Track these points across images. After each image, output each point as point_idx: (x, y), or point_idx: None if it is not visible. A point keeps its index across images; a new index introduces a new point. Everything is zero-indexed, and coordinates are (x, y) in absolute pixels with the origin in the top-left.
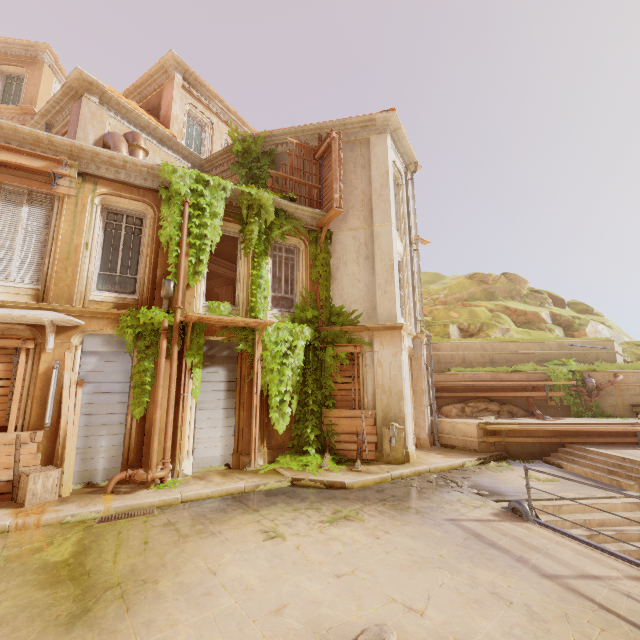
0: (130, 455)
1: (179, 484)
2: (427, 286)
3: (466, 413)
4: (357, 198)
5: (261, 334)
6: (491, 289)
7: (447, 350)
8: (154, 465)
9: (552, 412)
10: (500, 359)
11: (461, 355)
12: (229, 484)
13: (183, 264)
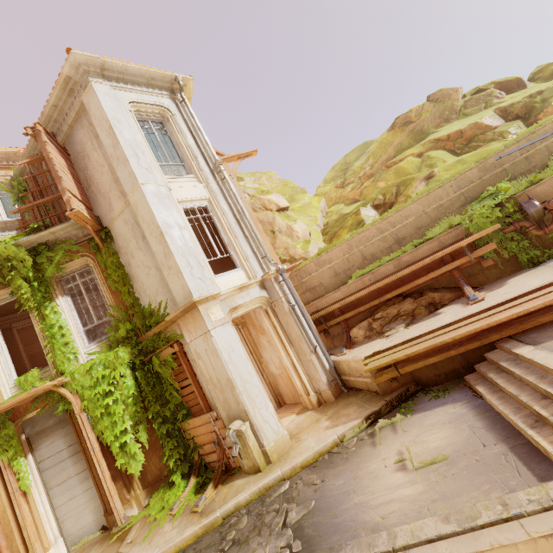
0: None
1: None
2: (351, 167)
3: (375, 330)
4: (108, 176)
5: (60, 393)
6: (418, 126)
7: (339, 256)
8: None
9: (495, 274)
10: (407, 232)
11: (358, 253)
12: None
13: None
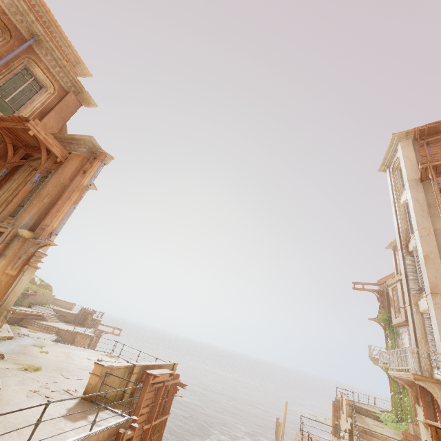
0: None
1: None
2: None
3: None
4: None
5: None
6: None
7: None
8: None
9: None
10: None
11: None
12: None
13: None
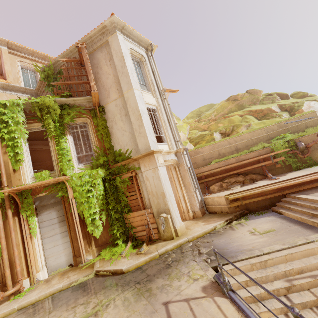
0: (3, 279)
1: (29, 291)
2: (204, 113)
3: (223, 187)
4: (112, 80)
5: (66, 184)
6: (240, 103)
7: (207, 151)
8: (9, 285)
9: (280, 171)
10: (241, 146)
11: (217, 151)
12: (53, 287)
13: (1, 159)
